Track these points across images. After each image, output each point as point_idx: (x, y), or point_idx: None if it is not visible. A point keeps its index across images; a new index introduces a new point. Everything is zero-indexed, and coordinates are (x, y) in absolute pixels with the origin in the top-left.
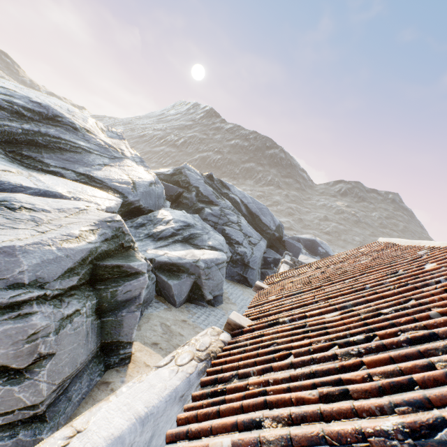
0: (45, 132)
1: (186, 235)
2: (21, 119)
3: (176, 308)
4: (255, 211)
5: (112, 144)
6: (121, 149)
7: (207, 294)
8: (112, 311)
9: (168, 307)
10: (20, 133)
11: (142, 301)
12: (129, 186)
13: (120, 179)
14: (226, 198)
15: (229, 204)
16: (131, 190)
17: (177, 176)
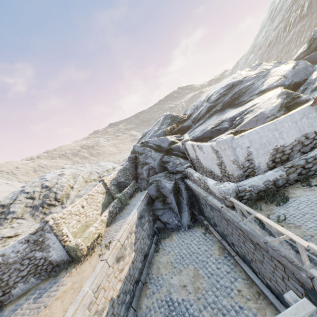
0: (235, 92)
1: None
2: (226, 96)
3: None
4: None
5: (258, 72)
6: (264, 69)
7: None
8: None
9: None
10: (229, 99)
11: None
12: (281, 80)
13: (274, 81)
14: None
15: None
16: (284, 80)
17: (313, 44)
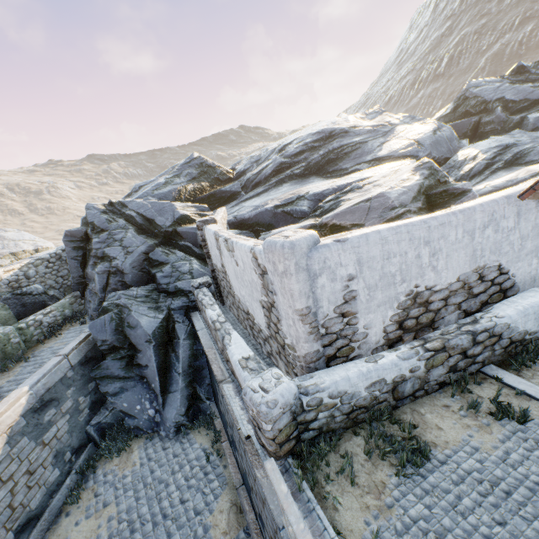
0: (332, 148)
1: (507, 159)
2: (315, 151)
3: None
4: None
5: (376, 124)
6: (387, 122)
7: None
8: None
9: None
10: (320, 159)
11: None
12: (414, 147)
13: (401, 146)
14: None
15: None
16: (417, 148)
17: (462, 106)
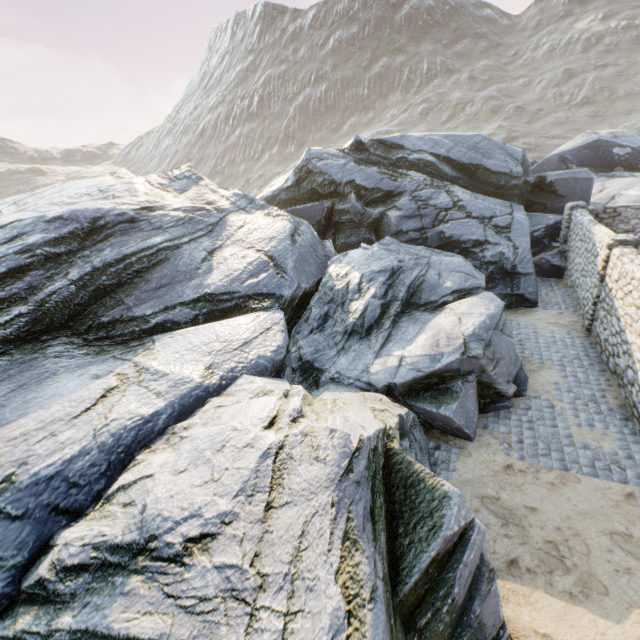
0: (102, 263)
1: (402, 296)
2: (60, 266)
3: (472, 442)
4: (468, 159)
5: (192, 204)
6: (209, 201)
7: (506, 388)
8: (459, 623)
9: (460, 449)
10: (75, 291)
11: (490, 563)
12: (270, 271)
13: (248, 265)
14: (405, 167)
15: (418, 177)
16: (278, 276)
17: (307, 181)
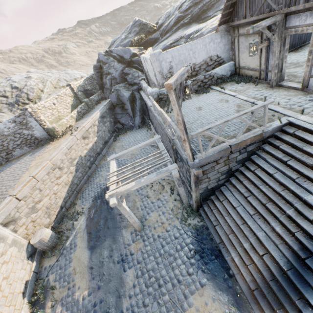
0: (205, 3)
1: None
2: (197, 6)
3: None
4: None
5: None
6: None
7: None
8: None
9: None
10: (198, 11)
11: None
12: None
13: None
14: None
15: None
16: None
17: None
